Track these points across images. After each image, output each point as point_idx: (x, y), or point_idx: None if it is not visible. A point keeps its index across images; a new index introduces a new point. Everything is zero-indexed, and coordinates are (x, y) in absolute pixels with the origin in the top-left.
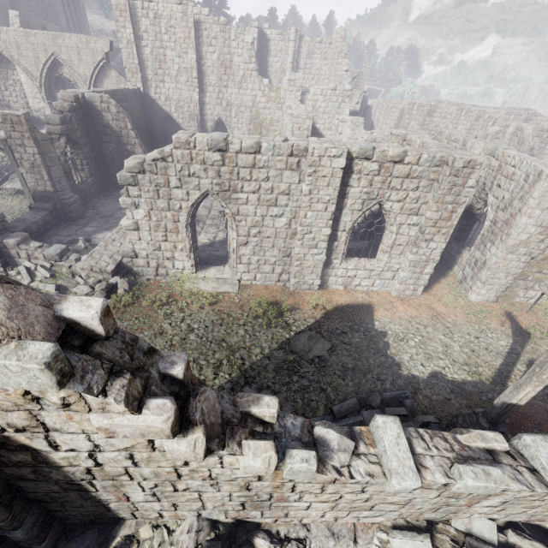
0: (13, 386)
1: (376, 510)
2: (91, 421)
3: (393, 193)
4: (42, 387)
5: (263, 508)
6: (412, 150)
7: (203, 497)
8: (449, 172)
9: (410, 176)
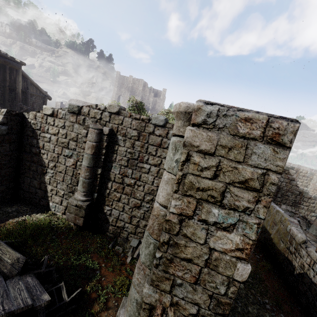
0: (286, 169)
1: (315, 213)
2: (288, 175)
3: (299, 179)
4: (288, 170)
5: (295, 206)
6: (304, 170)
7: (288, 198)
8: (316, 177)
9: (304, 176)
